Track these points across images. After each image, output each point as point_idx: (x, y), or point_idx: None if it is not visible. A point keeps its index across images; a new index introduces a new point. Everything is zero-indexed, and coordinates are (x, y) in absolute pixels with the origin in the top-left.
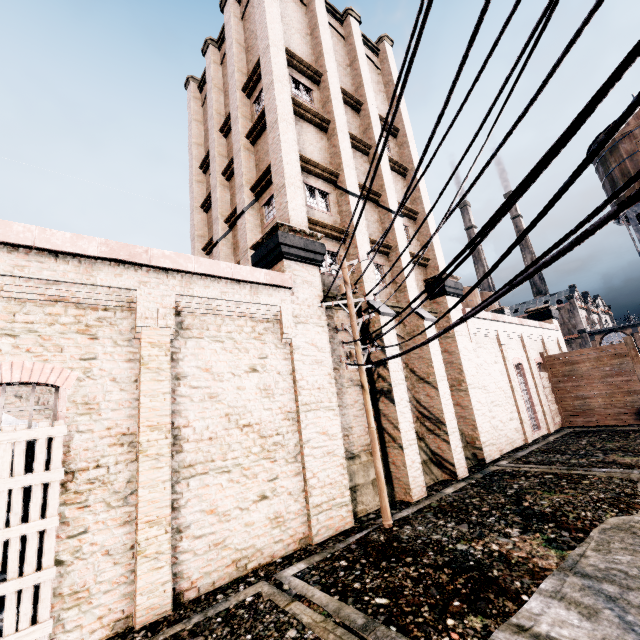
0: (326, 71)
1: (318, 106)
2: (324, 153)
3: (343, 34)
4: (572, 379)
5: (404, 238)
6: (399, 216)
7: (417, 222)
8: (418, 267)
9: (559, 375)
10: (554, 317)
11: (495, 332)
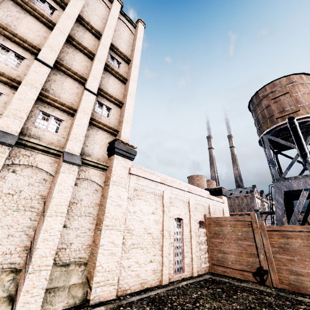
0: (69, 2)
1: (56, 18)
2: (41, 39)
3: (109, 6)
4: (219, 237)
5: (90, 107)
6: (93, 94)
7: (121, 109)
8: (108, 134)
9: (212, 232)
10: (224, 195)
11: (161, 192)
